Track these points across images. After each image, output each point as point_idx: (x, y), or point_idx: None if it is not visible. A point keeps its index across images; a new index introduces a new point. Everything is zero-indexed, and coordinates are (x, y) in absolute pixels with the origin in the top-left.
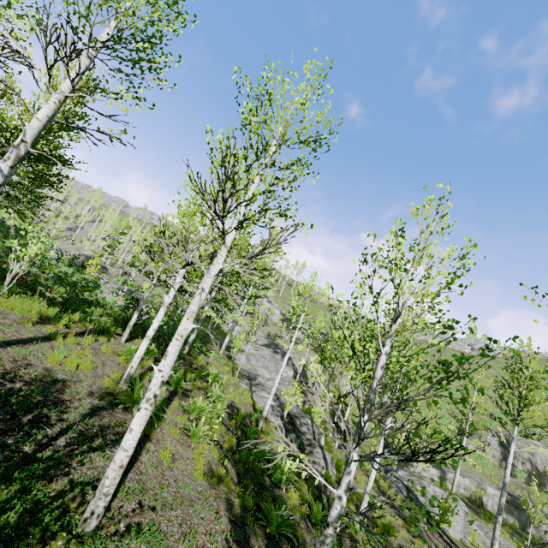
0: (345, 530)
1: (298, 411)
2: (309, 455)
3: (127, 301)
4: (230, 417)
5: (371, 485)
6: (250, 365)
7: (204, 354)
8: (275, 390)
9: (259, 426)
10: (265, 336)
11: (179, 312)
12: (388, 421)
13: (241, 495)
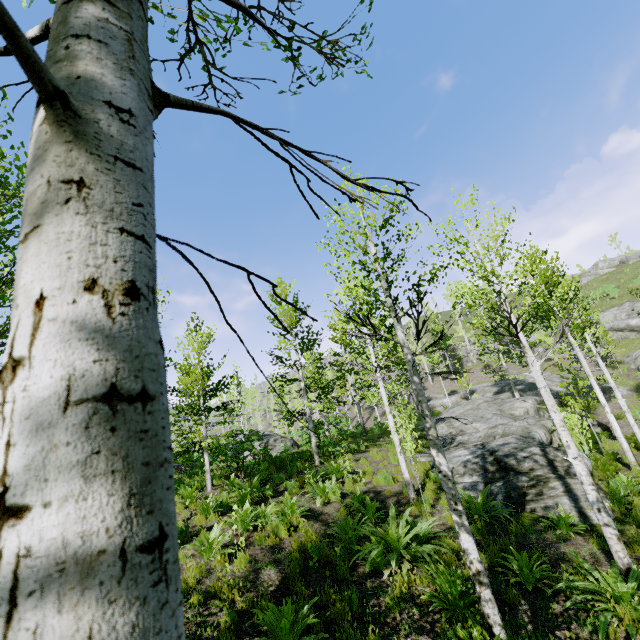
0: (573, 606)
1: (515, 446)
2: (534, 500)
3: (182, 449)
4: (347, 507)
5: (591, 491)
6: (452, 429)
7: (360, 453)
8: (398, 439)
9: (410, 500)
10: (492, 384)
11: (325, 426)
12: (529, 362)
13: (227, 606)
